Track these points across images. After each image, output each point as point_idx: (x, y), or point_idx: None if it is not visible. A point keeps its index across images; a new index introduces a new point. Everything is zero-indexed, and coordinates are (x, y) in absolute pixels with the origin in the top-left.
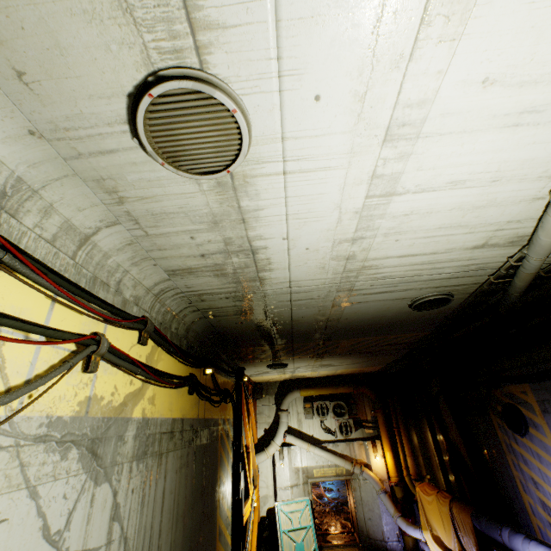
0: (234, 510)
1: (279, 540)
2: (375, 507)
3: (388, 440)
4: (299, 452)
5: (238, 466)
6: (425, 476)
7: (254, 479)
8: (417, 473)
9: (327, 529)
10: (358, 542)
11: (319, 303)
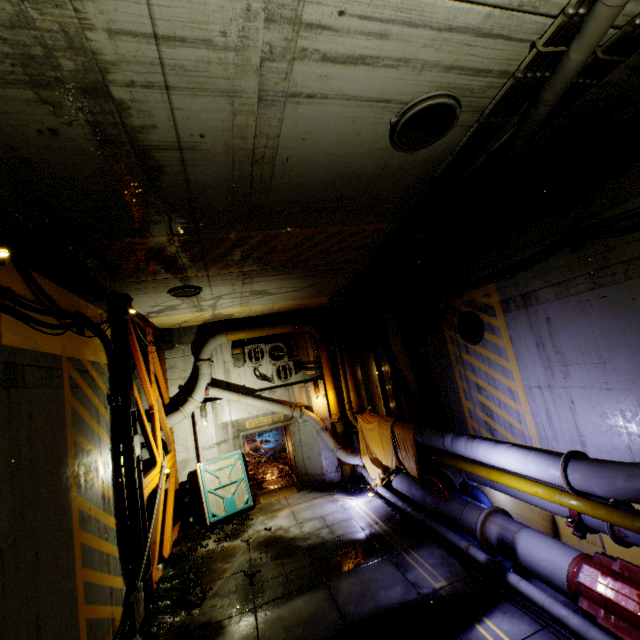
0: (119, 484)
1: (204, 501)
2: (315, 446)
3: (332, 378)
4: (227, 406)
5: (128, 429)
6: (367, 408)
7: (167, 445)
8: (359, 407)
9: (263, 478)
10: (296, 482)
11: (230, 76)
